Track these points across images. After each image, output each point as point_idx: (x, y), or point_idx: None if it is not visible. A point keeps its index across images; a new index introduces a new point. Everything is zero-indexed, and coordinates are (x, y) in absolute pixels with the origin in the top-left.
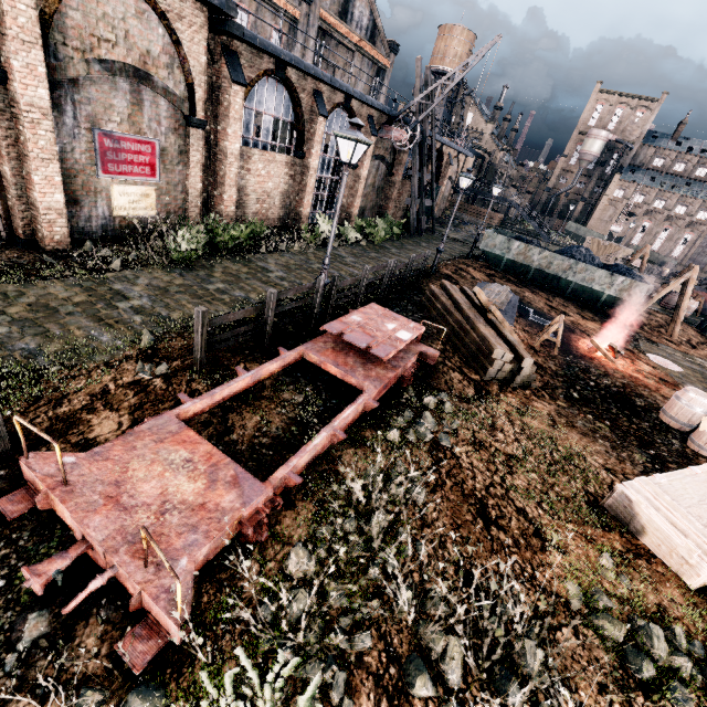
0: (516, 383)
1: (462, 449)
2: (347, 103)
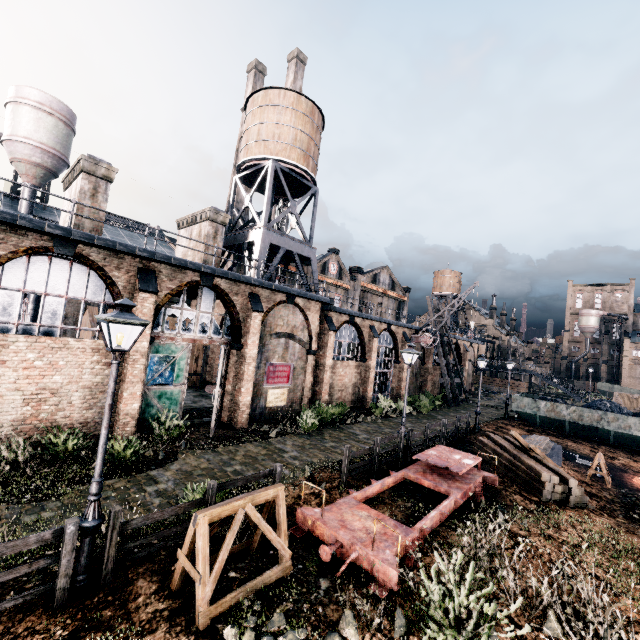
0: (572, 503)
1: (535, 538)
2: (389, 328)
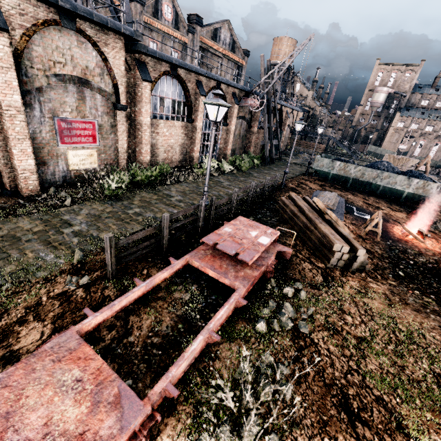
0: (353, 268)
1: (318, 334)
2: (218, 86)
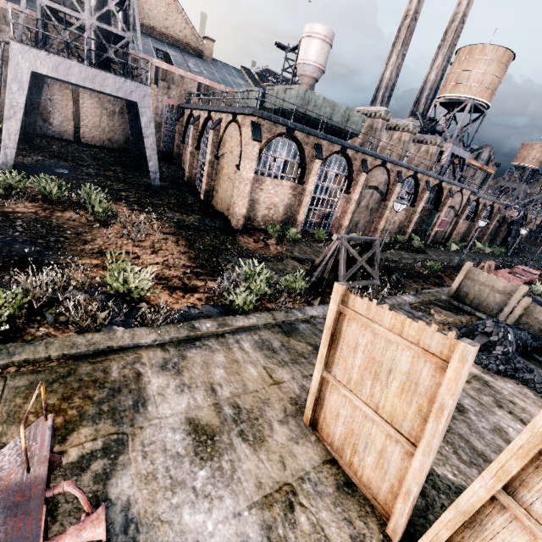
0: None
1: None
2: (492, 204)
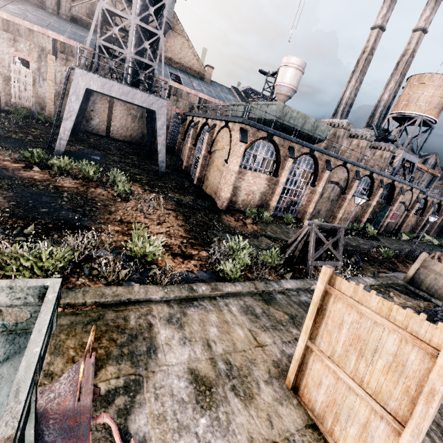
0: None
1: None
2: (439, 202)
